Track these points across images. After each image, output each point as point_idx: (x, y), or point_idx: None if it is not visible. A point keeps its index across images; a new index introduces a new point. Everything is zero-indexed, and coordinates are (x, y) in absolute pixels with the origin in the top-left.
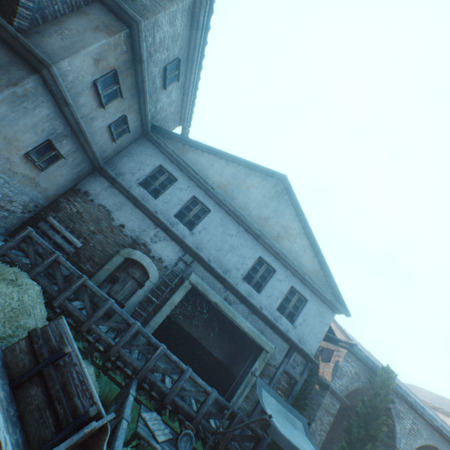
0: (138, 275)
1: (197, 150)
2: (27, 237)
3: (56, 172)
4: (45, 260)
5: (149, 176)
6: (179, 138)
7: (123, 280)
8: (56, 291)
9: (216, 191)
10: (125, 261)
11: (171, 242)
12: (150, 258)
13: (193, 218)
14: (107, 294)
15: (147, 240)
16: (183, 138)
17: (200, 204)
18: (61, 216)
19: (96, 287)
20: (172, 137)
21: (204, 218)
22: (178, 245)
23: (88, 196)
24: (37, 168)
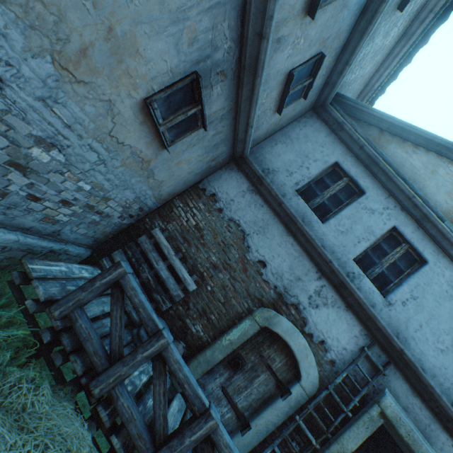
0: (278, 366)
1: (404, 141)
2: (114, 283)
3: (183, 154)
4: (138, 350)
5: (313, 180)
6: (375, 118)
7: (251, 367)
8: (147, 438)
9: (447, 225)
10: (258, 331)
11: (346, 313)
12: (304, 336)
13: (387, 269)
14: (221, 390)
15: (301, 299)
16: (383, 117)
17: (404, 244)
18: (171, 229)
19: (235, 449)
20: (362, 115)
21: (414, 275)
22: (359, 322)
23: (216, 202)
24: (157, 140)
